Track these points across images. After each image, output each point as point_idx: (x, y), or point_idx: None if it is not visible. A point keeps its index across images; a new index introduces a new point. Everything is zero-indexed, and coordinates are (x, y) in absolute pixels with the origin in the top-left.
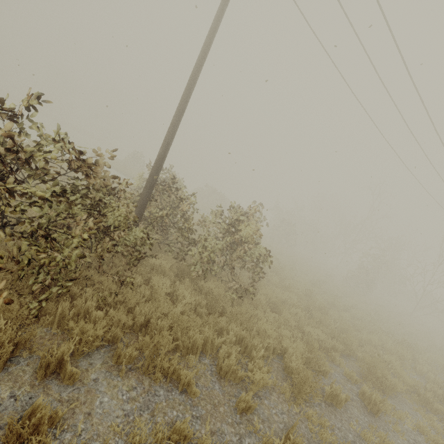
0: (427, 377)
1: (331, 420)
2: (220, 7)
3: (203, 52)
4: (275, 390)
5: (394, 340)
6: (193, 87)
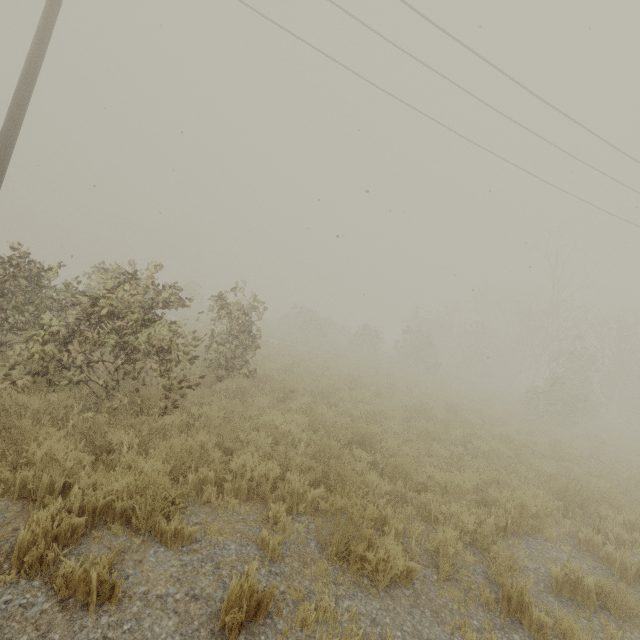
0: (604, 556)
1: None
2: (46, 2)
3: (26, 63)
4: None
5: (553, 486)
6: (17, 110)
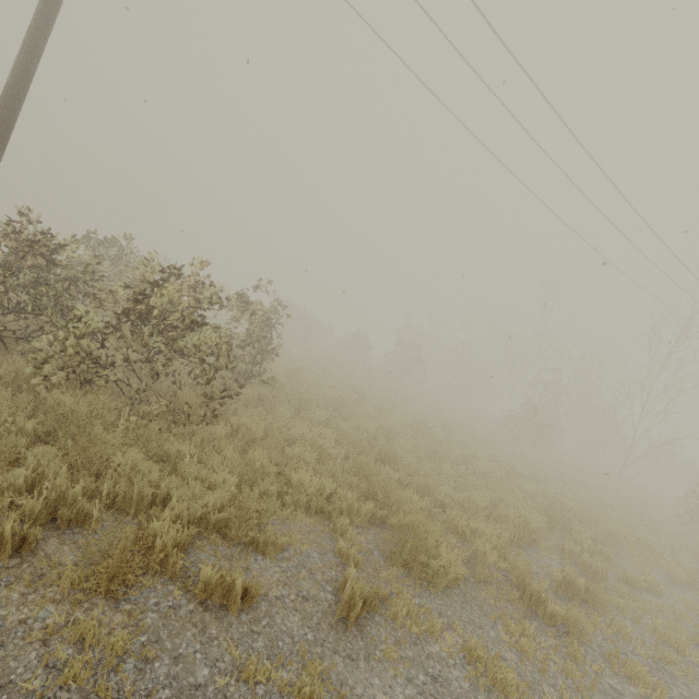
0: (581, 563)
1: (176, 638)
2: None
3: None
4: (41, 578)
5: (539, 505)
6: (37, 39)
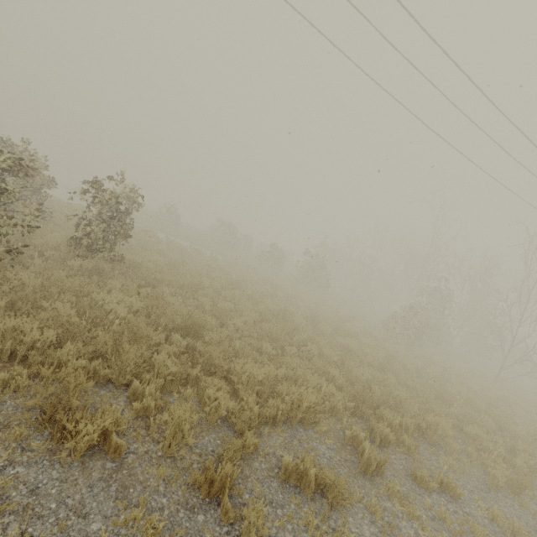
0: (361, 451)
1: None
2: None
3: None
4: None
5: (355, 389)
6: None
